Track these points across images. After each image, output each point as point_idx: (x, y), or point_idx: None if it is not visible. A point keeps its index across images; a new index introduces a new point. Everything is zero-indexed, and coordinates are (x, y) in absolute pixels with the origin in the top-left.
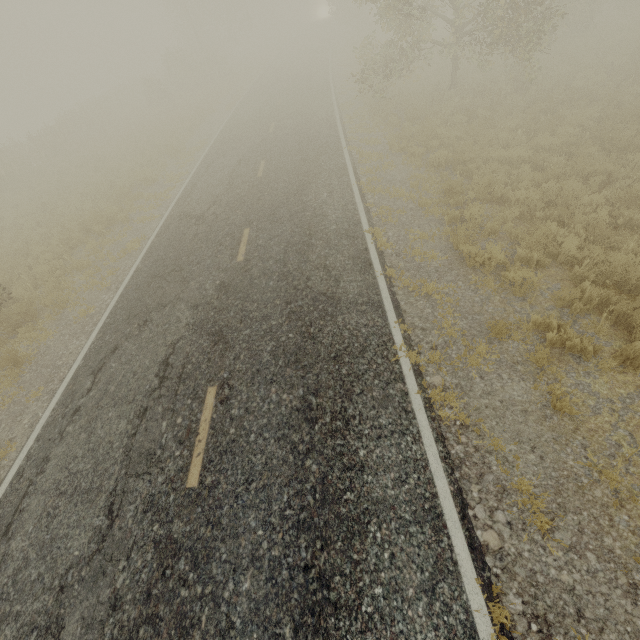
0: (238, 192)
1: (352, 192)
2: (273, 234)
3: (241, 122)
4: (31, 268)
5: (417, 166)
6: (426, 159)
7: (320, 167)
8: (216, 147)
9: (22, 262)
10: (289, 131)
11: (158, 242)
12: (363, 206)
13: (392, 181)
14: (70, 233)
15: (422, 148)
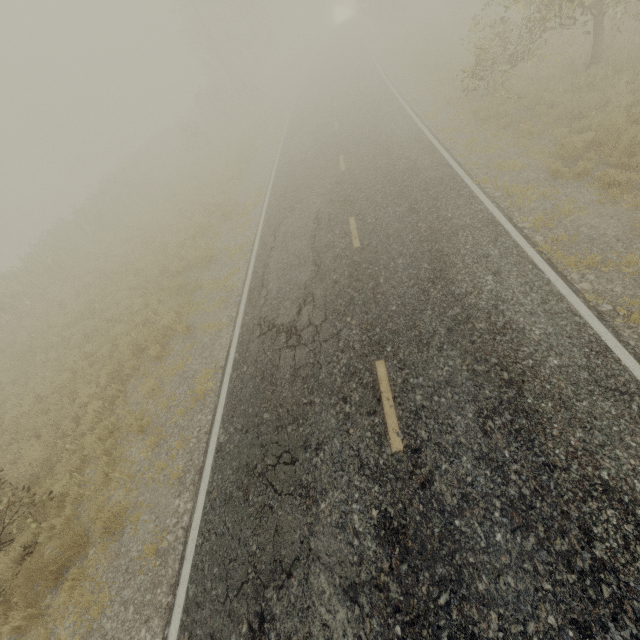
0: (335, 278)
1: (539, 270)
2: (435, 378)
3: (297, 160)
4: (79, 416)
5: (633, 204)
6: (639, 187)
7: (449, 222)
8: (277, 200)
9: (68, 411)
10: (369, 165)
11: (239, 382)
12: (583, 303)
13: (600, 238)
14: (121, 359)
15: (637, 173)
